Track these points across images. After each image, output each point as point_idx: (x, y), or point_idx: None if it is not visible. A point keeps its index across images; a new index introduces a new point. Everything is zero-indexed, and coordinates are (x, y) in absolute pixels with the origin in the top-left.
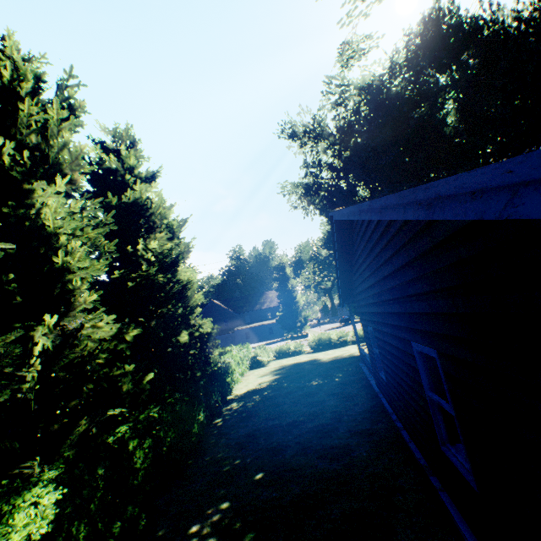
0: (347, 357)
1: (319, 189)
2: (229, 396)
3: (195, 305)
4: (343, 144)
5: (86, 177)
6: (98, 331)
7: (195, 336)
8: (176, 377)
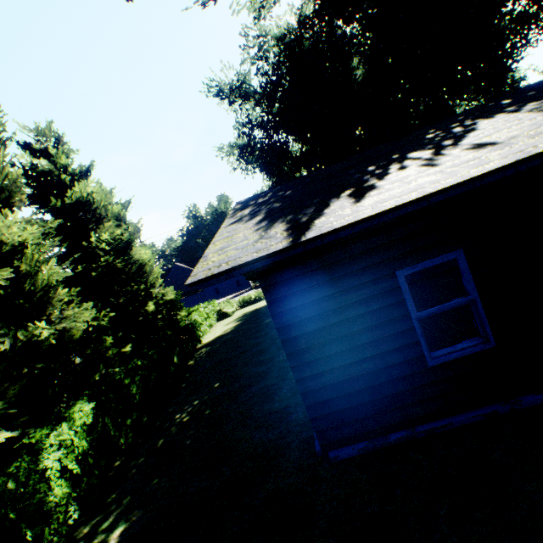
0: None
1: (254, 150)
2: (200, 344)
3: (156, 278)
4: (270, 100)
5: (21, 180)
6: (82, 316)
7: (160, 305)
8: (151, 338)
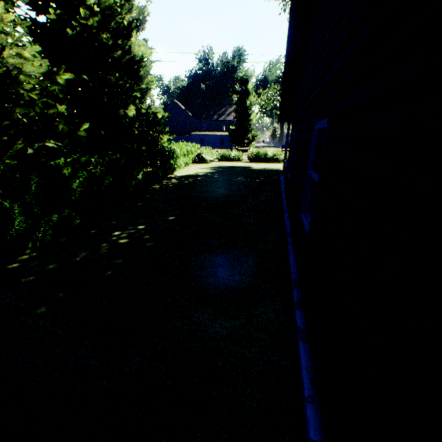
0: (274, 170)
1: None
2: (171, 175)
3: (147, 87)
4: None
5: None
6: (27, 65)
7: (142, 114)
8: (124, 146)
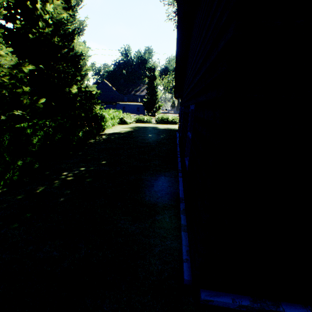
0: (173, 129)
1: None
2: (102, 133)
3: (85, 73)
4: None
5: None
6: (1, 59)
7: (82, 91)
8: (68, 113)
